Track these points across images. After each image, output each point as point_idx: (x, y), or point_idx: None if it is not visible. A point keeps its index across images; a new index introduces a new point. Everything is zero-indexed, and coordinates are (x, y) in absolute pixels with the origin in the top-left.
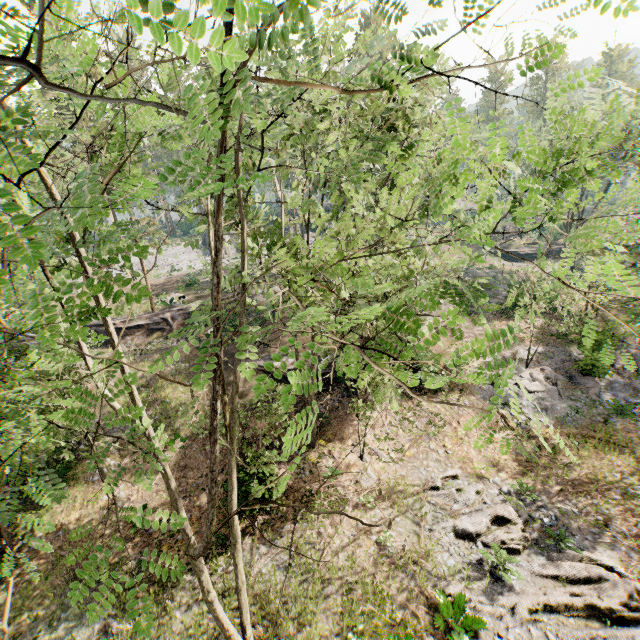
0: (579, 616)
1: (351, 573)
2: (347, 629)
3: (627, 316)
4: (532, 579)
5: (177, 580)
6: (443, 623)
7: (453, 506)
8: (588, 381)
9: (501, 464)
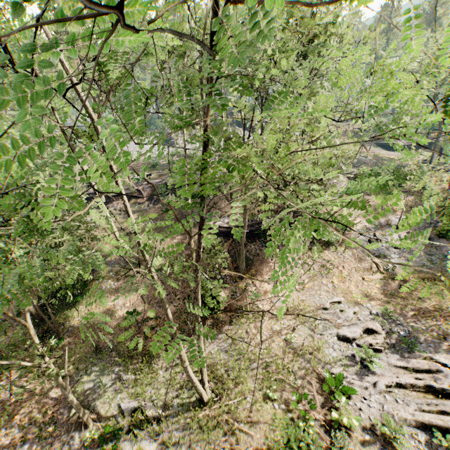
0: (419, 391)
1: (268, 357)
2: (266, 388)
3: None
4: (389, 368)
5: (159, 354)
6: (328, 389)
7: (337, 320)
8: (442, 242)
9: (372, 296)
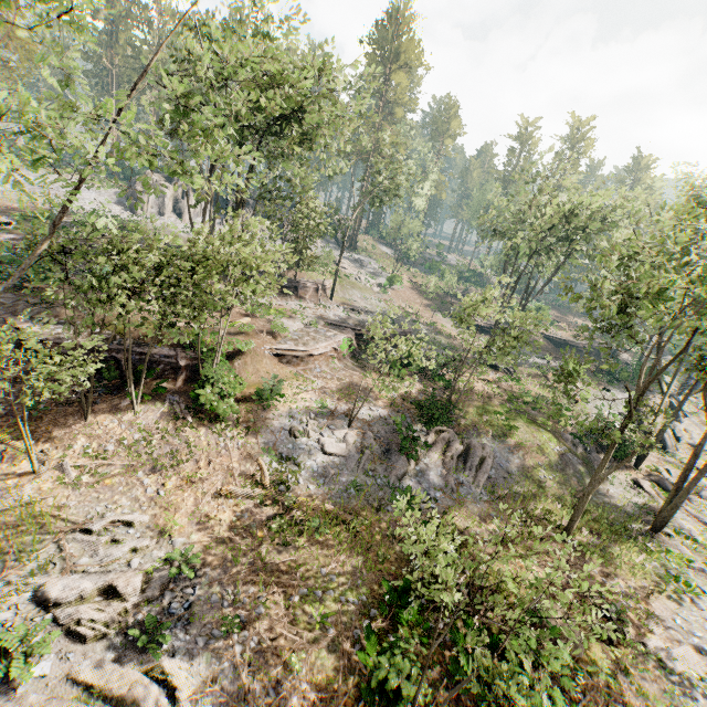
0: None
1: None
2: None
3: (503, 408)
4: (57, 682)
5: None
6: None
7: (81, 559)
8: (400, 459)
9: (209, 524)
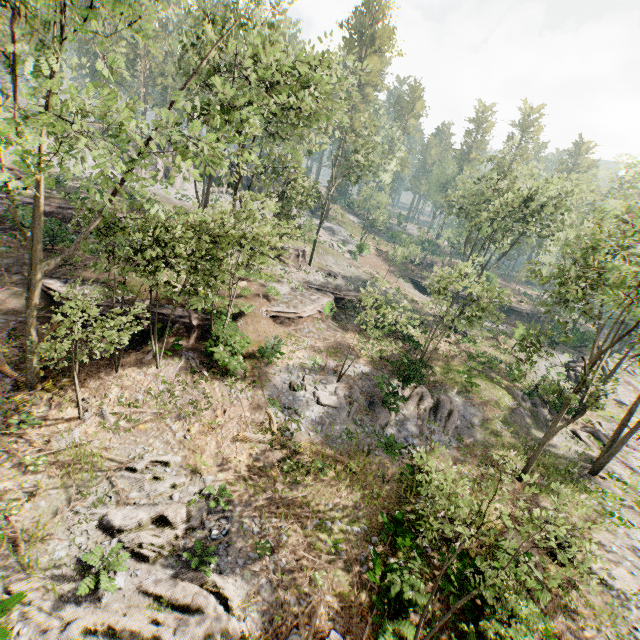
0: None
1: None
2: None
3: (464, 367)
4: (132, 593)
5: None
6: None
7: (131, 493)
8: (383, 411)
9: (231, 464)
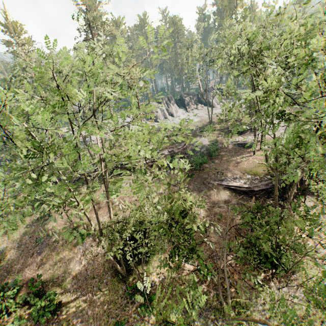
0: None
1: None
2: None
3: None
4: None
5: (247, 306)
6: None
7: None
8: None
9: None
